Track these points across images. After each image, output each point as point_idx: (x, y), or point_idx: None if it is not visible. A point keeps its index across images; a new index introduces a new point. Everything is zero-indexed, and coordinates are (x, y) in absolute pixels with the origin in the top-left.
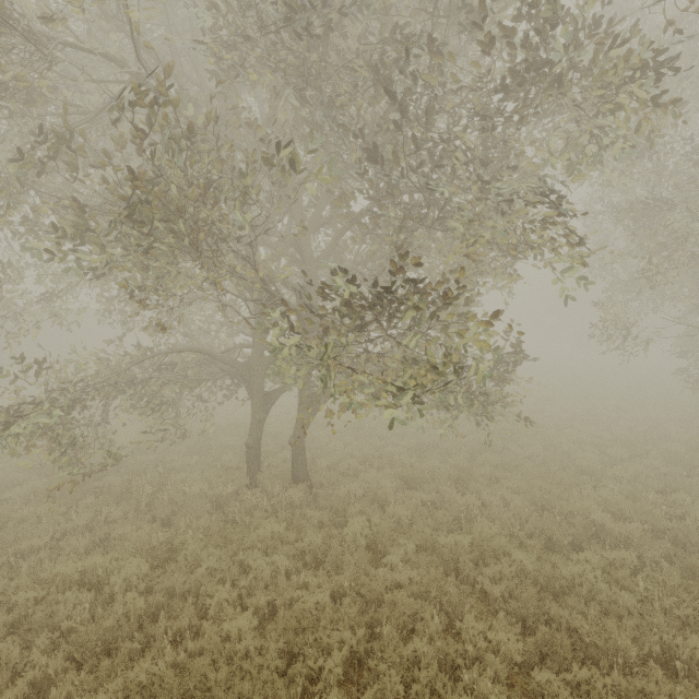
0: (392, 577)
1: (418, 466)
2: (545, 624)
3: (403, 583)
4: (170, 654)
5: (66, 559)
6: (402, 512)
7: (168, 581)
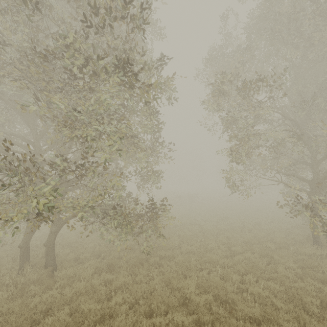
0: None
1: (123, 258)
2: None
3: None
4: None
5: None
6: (78, 288)
7: None
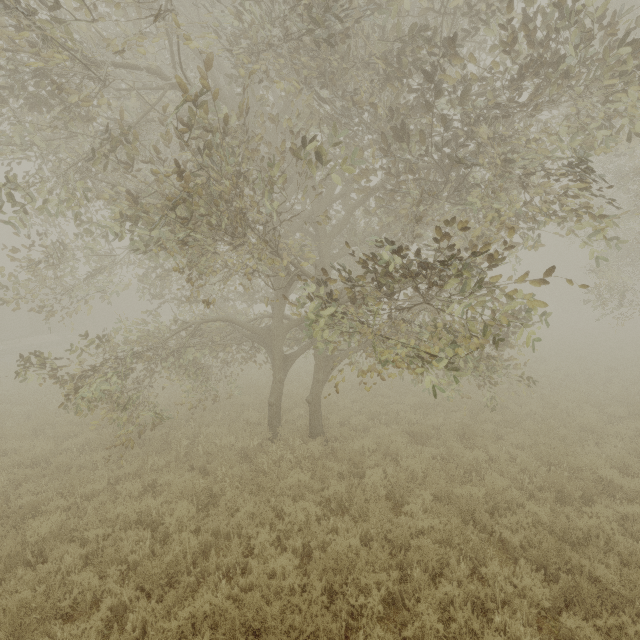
0: (414, 524)
1: (423, 423)
2: (565, 572)
3: (425, 530)
4: (226, 588)
5: (125, 502)
6: (416, 465)
7: (214, 523)
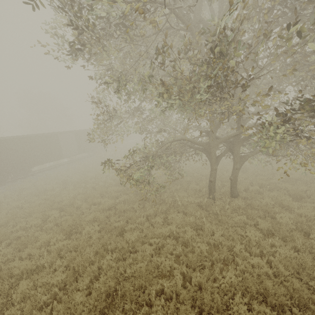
0: None
1: (294, 189)
2: None
3: None
4: (233, 270)
5: (162, 227)
6: (308, 213)
7: (206, 238)
